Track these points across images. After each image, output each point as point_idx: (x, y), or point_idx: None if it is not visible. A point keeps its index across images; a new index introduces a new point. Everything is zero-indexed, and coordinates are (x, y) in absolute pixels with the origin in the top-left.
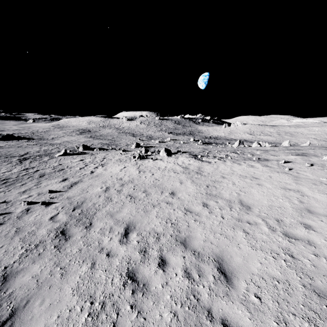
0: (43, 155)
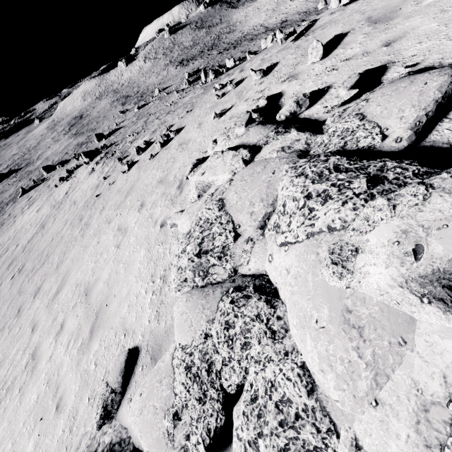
0: (11, 200)
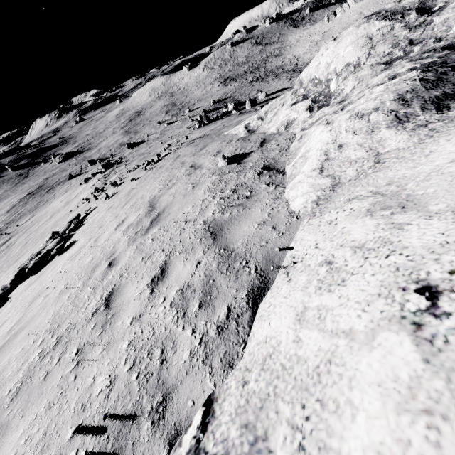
0: (63, 181)
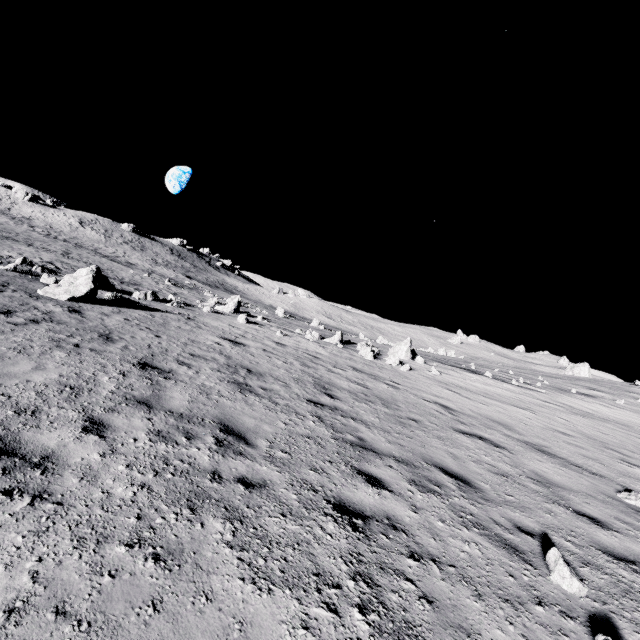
0: None
